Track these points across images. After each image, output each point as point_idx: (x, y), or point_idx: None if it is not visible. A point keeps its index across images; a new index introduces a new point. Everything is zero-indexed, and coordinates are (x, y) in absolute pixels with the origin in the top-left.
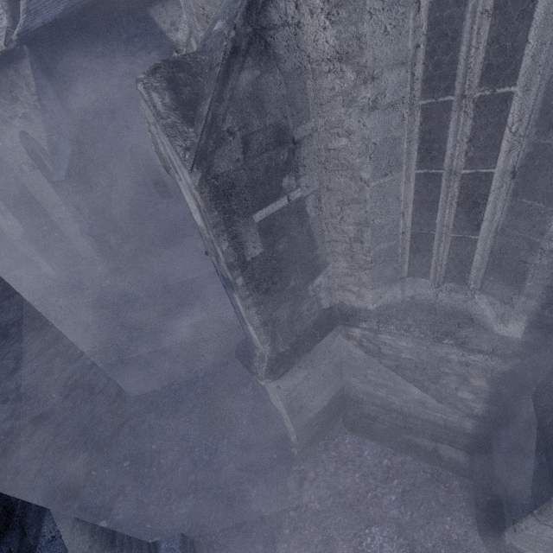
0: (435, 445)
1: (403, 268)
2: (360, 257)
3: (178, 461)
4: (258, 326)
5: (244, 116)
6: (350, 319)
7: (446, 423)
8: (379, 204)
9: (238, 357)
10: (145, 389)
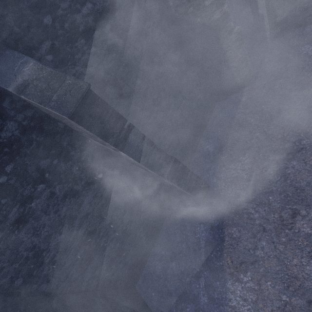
0: None
1: None
2: None
3: None
4: None
5: None
6: None
7: None
8: None
9: None
10: None
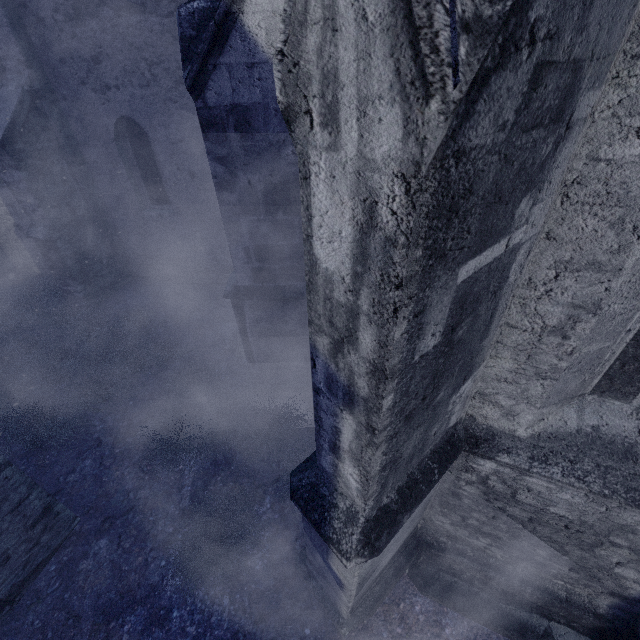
0: (548, 624)
1: (592, 381)
2: (547, 358)
3: (141, 636)
4: (375, 473)
5: (565, 2)
6: (481, 445)
7: (569, 596)
8: (635, 279)
9: (298, 501)
10: (94, 493)
